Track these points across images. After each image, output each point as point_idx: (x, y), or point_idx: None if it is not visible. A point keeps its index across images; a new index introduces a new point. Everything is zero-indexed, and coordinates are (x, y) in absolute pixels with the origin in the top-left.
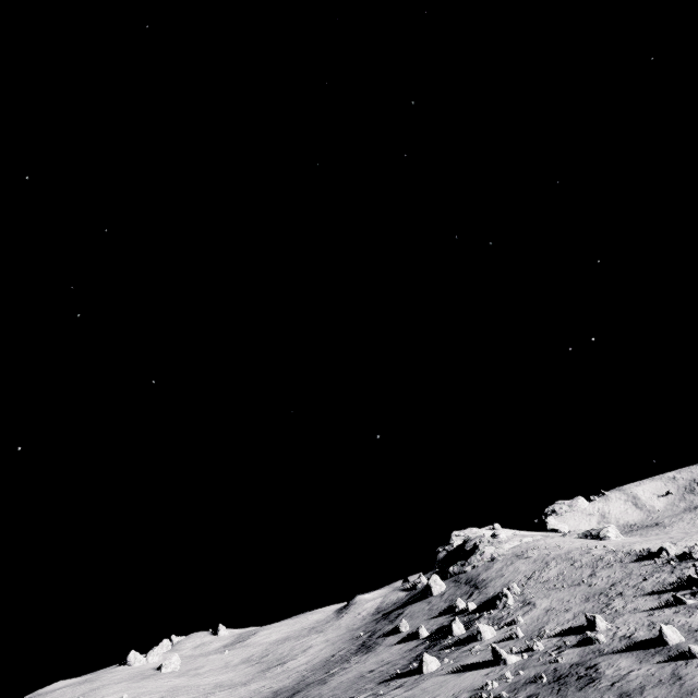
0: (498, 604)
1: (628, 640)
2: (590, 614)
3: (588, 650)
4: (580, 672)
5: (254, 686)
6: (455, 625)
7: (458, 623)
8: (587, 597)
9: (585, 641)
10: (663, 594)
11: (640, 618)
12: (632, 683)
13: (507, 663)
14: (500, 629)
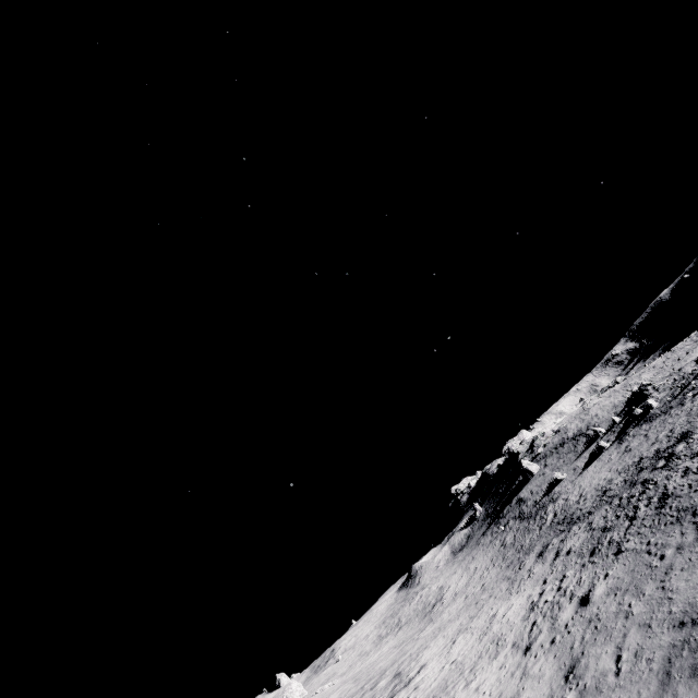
0: (648, 392)
1: None
2: None
3: None
4: None
5: (453, 607)
6: (649, 401)
7: (639, 410)
8: None
9: None
10: None
11: None
12: None
13: None
14: None
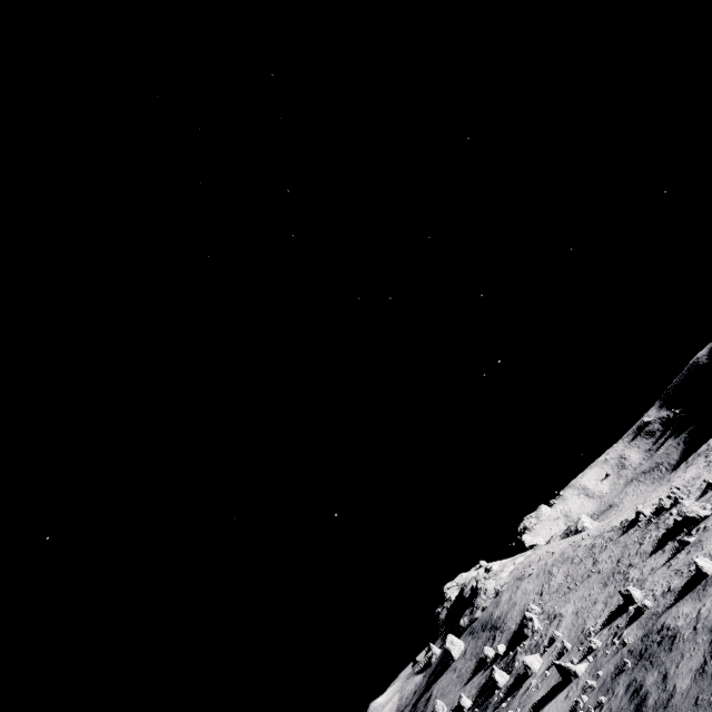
0: (527, 632)
1: (671, 593)
2: (623, 589)
3: (644, 620)
4: (655, 638)
5: None
6: (497, 674)
7: (498, 671)
8: (603, 582)
9: (635, 614)
10: (665, 547)
11: (664, 573)
12: (710, 617)
13: (579, 675)
14: (543, 655)
